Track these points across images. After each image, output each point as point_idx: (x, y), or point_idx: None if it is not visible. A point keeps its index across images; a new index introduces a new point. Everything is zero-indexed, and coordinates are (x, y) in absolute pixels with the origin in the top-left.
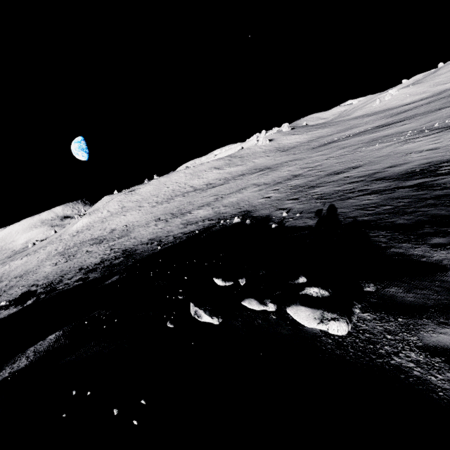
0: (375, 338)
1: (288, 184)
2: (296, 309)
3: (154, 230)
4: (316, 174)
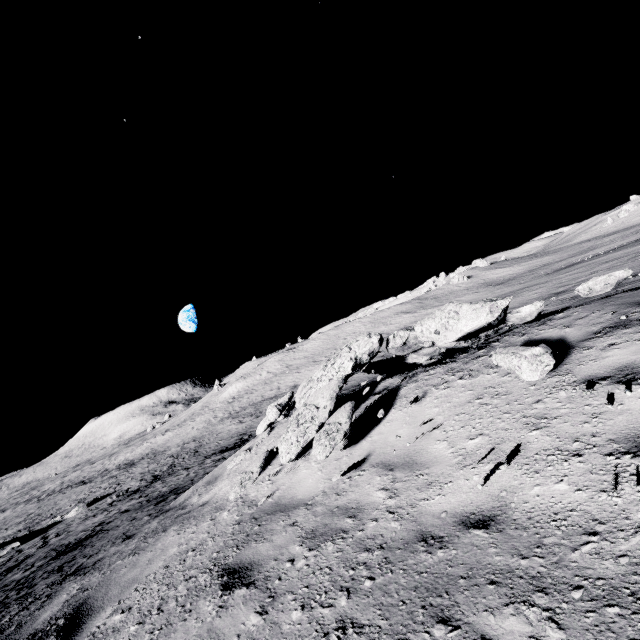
0: None
1: (558, 299)
2: None
3: None
4: None
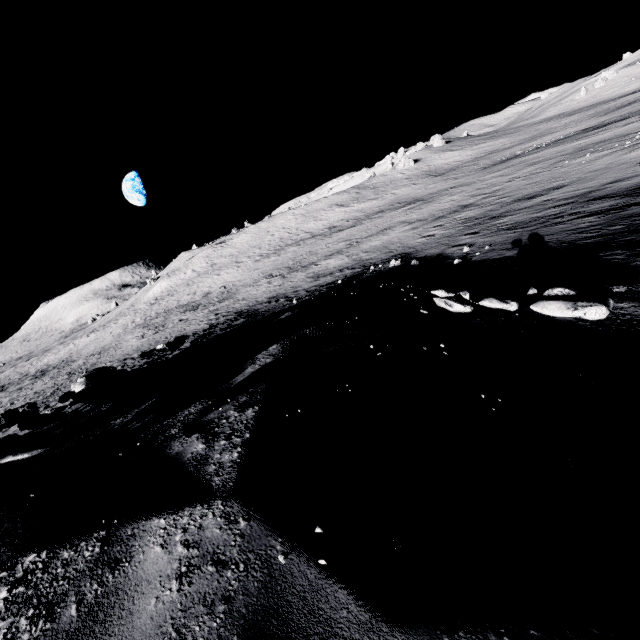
0: (637, 318)
1: (456, 217)
2: (543, 304)
3: (269, 288)
4: (496, 202)
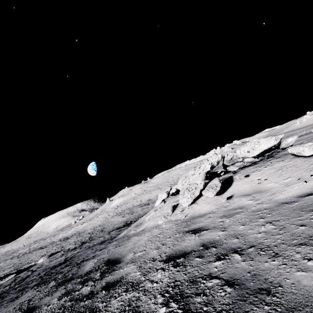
0: None
1: None
2: None
3: None
4: None
